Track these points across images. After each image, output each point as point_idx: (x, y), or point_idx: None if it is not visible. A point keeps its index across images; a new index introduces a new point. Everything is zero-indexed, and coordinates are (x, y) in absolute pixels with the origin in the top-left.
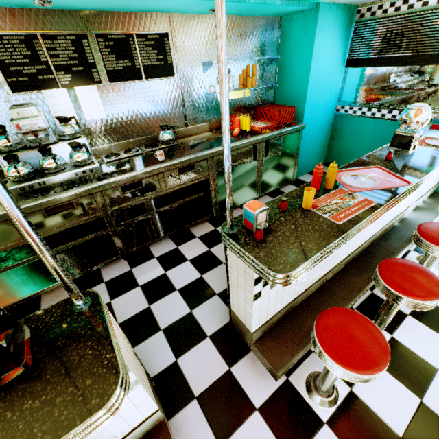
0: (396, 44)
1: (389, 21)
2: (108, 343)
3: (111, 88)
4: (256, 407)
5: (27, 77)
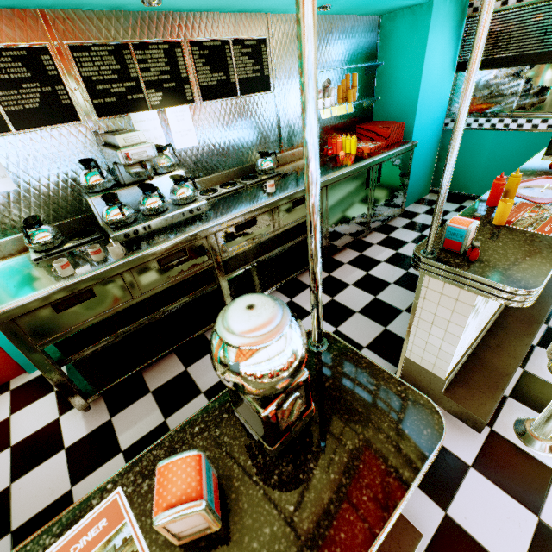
0: (519, 41)
1: (509, 14)
2: (387, 377)
3: (203, 108)
4: (468, 464)
5: (114, 97)
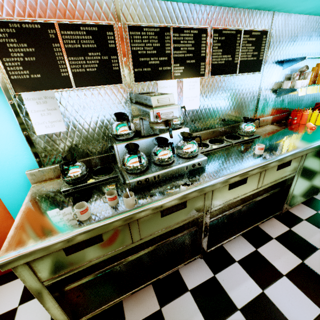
0: None
1: None
2: None
3: (209, 80)
4: None
5: (150, 67)
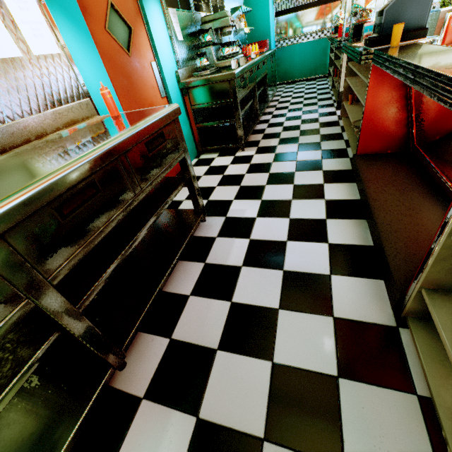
0: None
1: None
2: None
3: None
4: None
5: (196, 2)
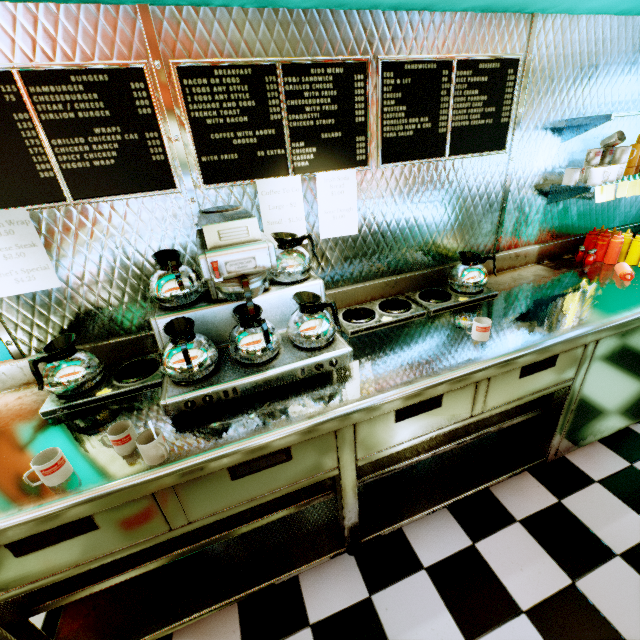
0: None
1: None
2: None
3: (380, 174)
4: None
5: (236, 152)
